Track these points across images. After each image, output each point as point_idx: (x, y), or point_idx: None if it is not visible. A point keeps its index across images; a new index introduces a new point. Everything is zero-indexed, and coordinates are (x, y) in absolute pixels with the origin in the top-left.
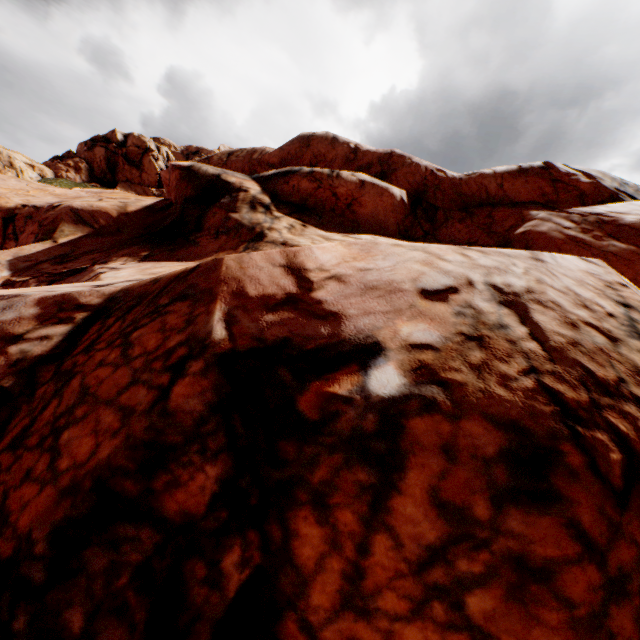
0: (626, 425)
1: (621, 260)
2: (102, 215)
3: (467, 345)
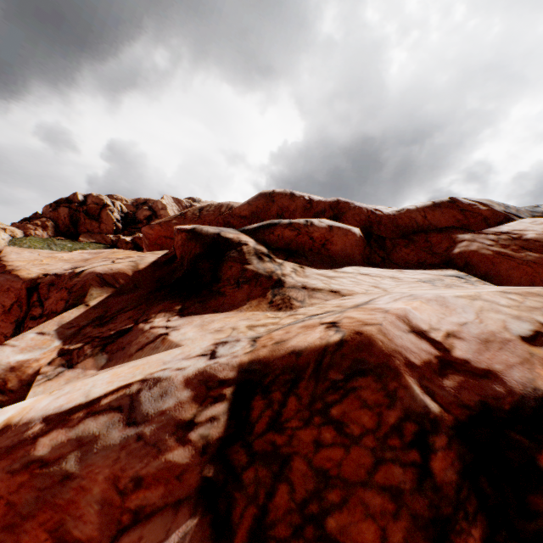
0: None
1: (540, 266)
2: (121, 275)
3: None
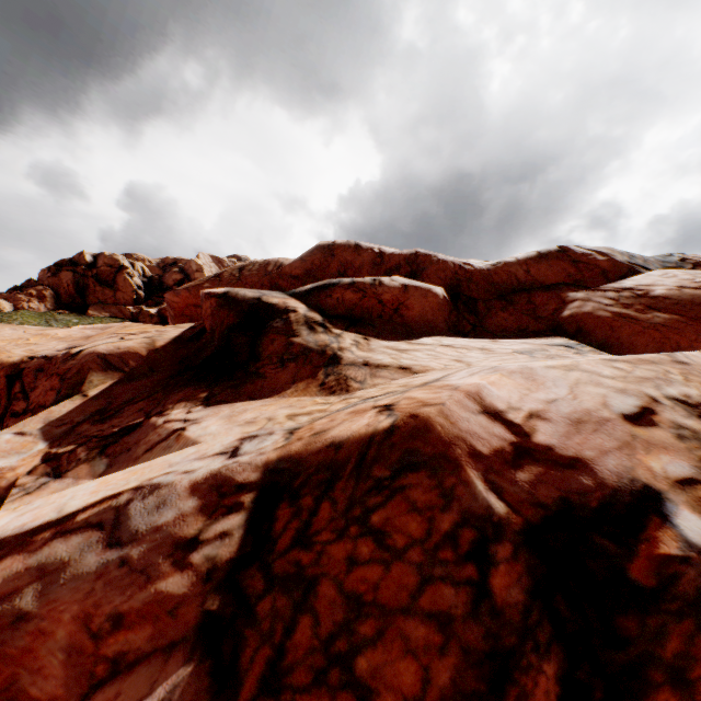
0: None
1: (670, 329)
2: (131, 356)
3: None
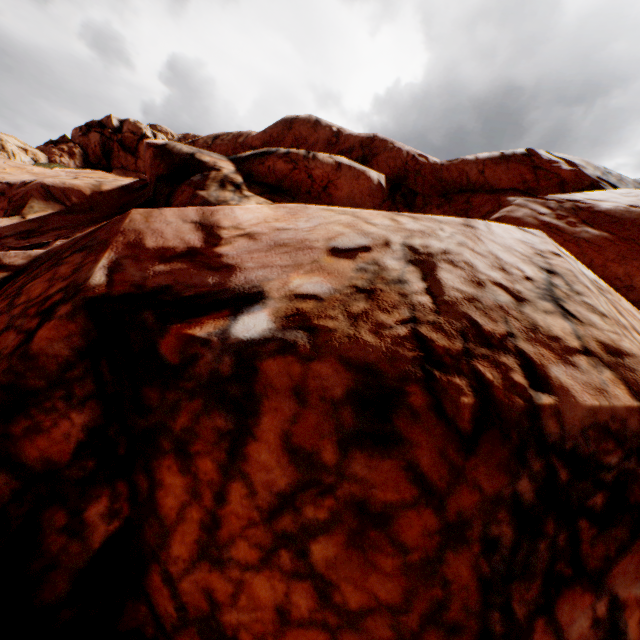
0: (495, 374)
1: (592, 246)
2: (74, 193)
3: (355, 297)
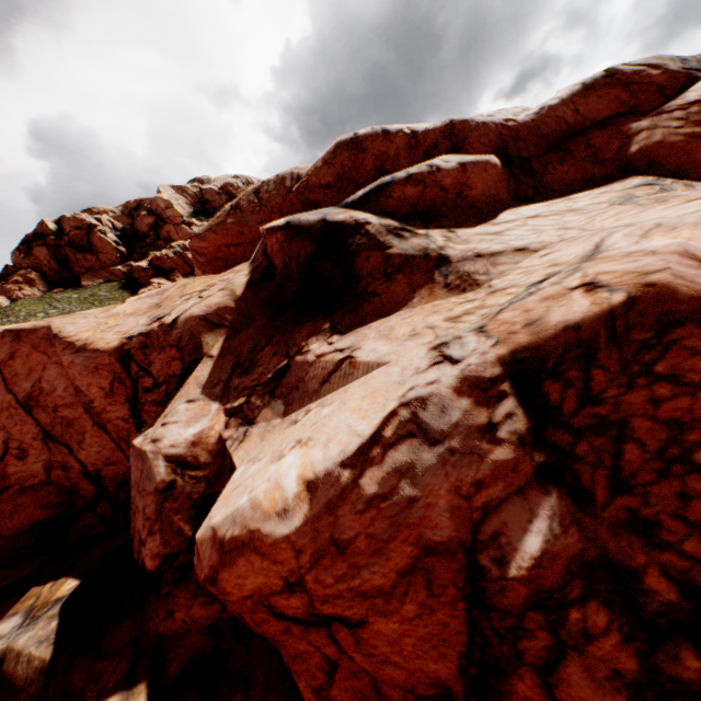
0: None
1: None
2: (224, 311)
3: None
